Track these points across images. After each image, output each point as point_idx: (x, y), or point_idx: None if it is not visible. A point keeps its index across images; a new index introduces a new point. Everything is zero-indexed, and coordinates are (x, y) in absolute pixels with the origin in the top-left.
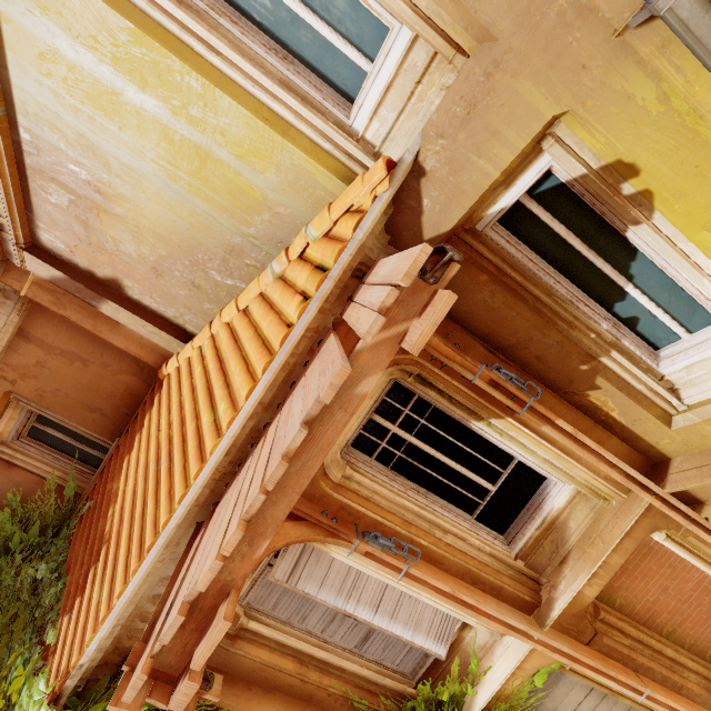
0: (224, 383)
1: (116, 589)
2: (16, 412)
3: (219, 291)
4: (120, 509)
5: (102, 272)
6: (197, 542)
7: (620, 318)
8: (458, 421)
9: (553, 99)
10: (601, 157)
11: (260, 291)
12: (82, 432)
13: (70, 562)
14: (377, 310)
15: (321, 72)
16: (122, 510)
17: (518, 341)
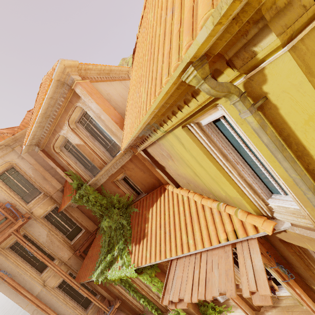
0: (192, 232)
1: (151, 258)
2: (122, 174)
3: (195, 189)
4: (151, 229)
5: (161, 163)
6: (174, 265)
7: None
8: None
9: None
10: None
11: (211, 207)
12: (137, 187)
13: (132, 224)
14: (249, 290)
15: (265, 183)
16: (151, 230)
17: (294, 264)
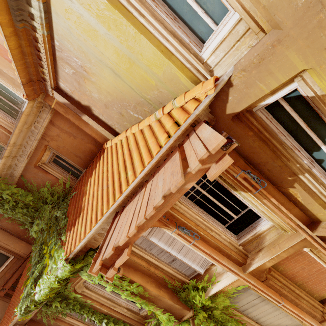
0: (131, 162)
1: (87, 229)
2: (49, 152)
3: (131, 118)
4: (88, 199)
5: (84, 103)
6: (116, 221)
7: (314, 158)
8: (226, 188)
9: (305, 62)
10: (323, 90)
11: (149, 124)
12: (73, 164)
13: (68, 212)
14: (198, 160)
15: (191, 27)
16: (88, 200)
17: (261, 162)
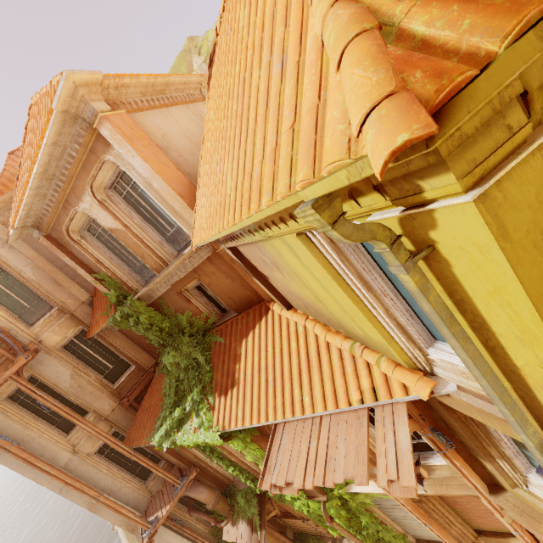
0: (310, 384)
1: (245, 418)
2: (195, 281)
3: (318, 317)
4: (244, 374)
5: (261, 271)
6: (281, 431)
7: (522, 451)
8: None
9: None
10: None
11: (340, 348)
12: (222, 301)
13: (213, 363)
14: (387, 479)
15: (426, 325)
16: (245, 376)
17: (457, 431)
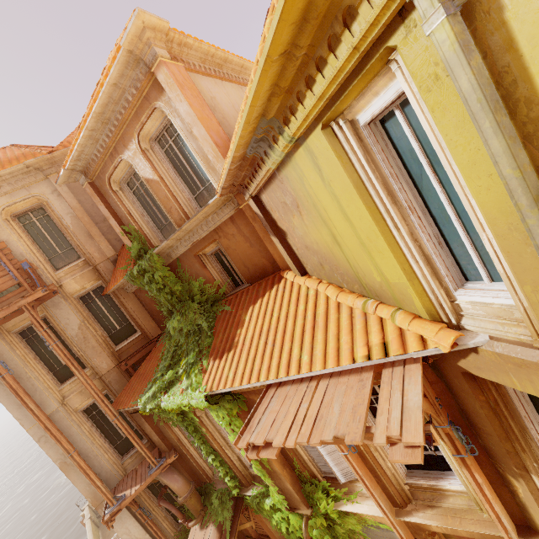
0: (311, 343)
1: (236, 380)
2: (215, 246)
3: (332, 277)
4: (244, 338)
5: (281, 225)
6: (271, 395)
7: None
8: None
9: None
10: None
11: (352, 306)
12: (236, 270)
13: (215, 330)
14: (387, 435)
15: (457, 258)
16: (245, 339)
17: (482, 428)
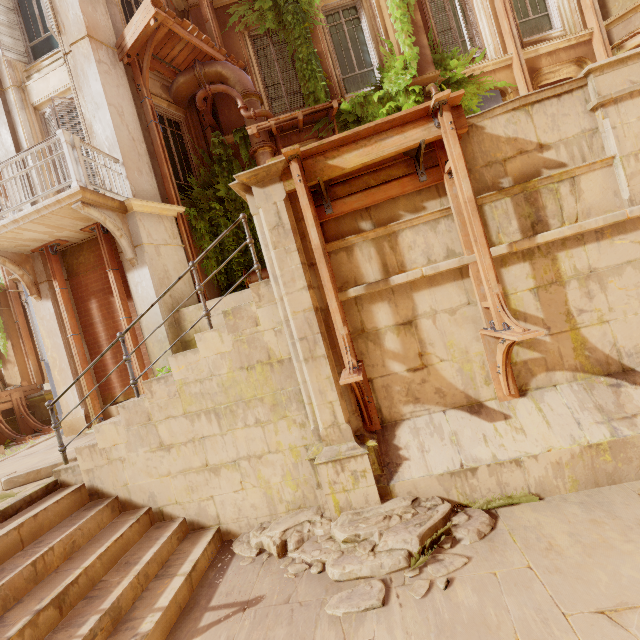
0: None
1: None
2: None
3: None
4: None
5: None
6: None
7: None
8: None
9: None
10: None
11: None
12: None
13: None
14: None
15: None
16: None
17: None
